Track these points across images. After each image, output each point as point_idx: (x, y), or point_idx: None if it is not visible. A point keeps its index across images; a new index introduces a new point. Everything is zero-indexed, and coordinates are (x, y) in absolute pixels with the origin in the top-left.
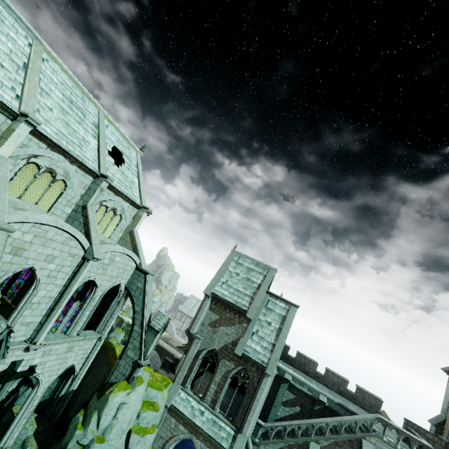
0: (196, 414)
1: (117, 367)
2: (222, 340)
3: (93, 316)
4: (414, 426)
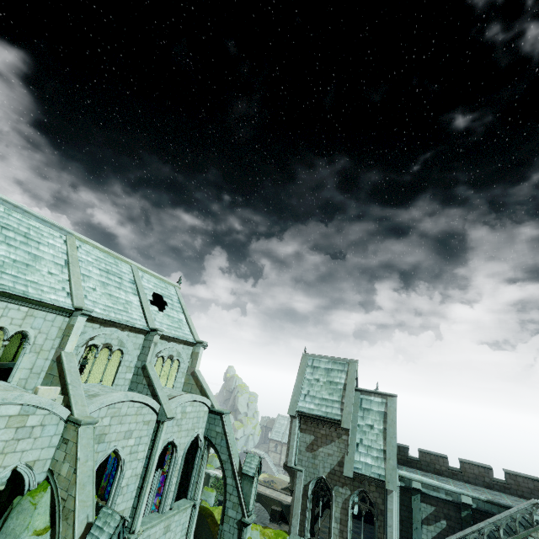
0: None
1: (222, 534)
2: (326, 464)
3: (180, 482)
4: None
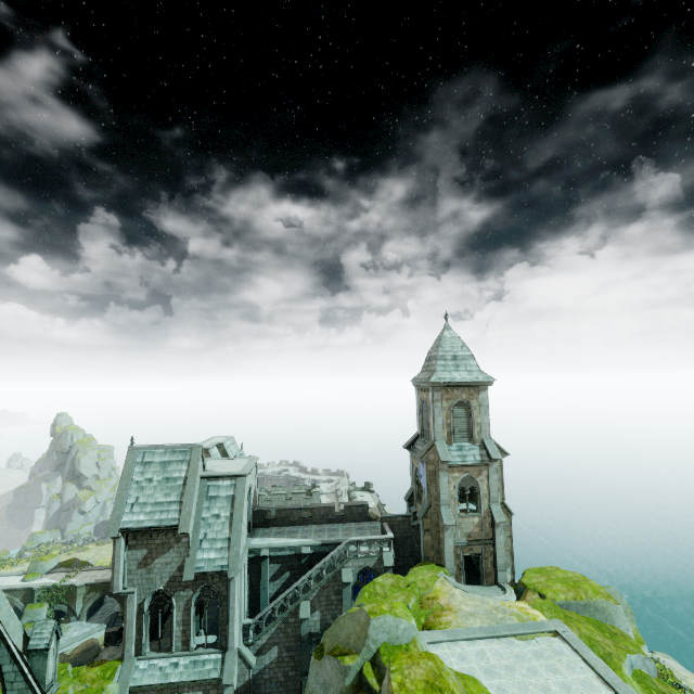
0: (169, 672)
1: None
2: (164, 574)
3: None
4: (387, 519)
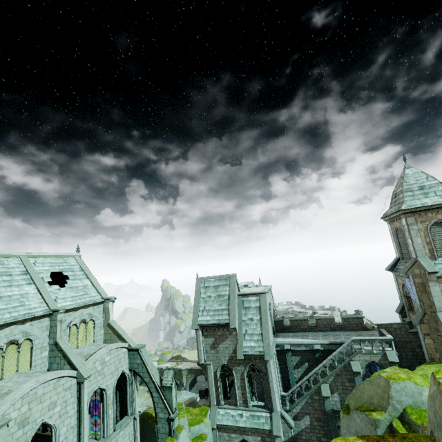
0: (237, 419)
1: (158, 431)
2: (225, 354)
3: (120, 405)
4: (383, 326)
